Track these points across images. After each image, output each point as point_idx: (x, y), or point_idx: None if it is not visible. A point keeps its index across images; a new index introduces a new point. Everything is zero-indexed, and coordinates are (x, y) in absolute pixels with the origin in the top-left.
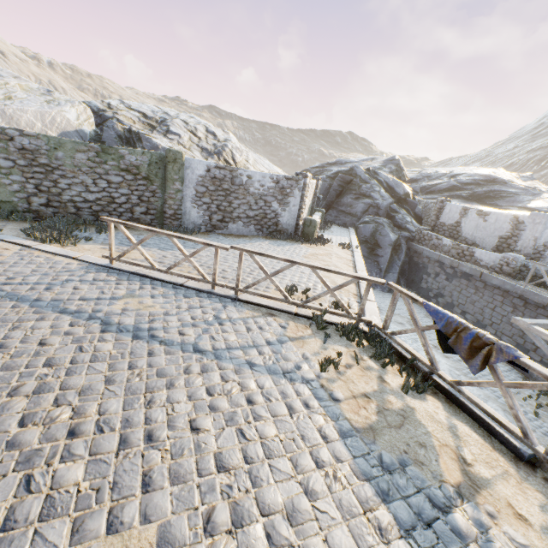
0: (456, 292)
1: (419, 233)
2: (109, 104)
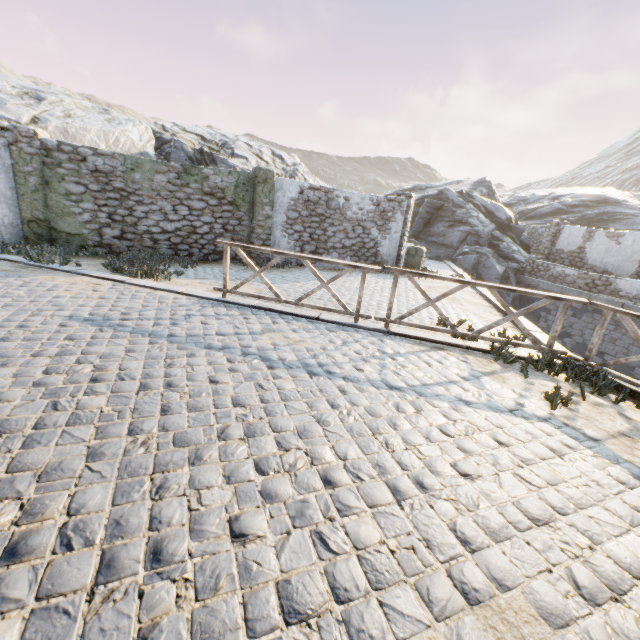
0: (589, 330)
1: (530, 263)
2: (163, 126)
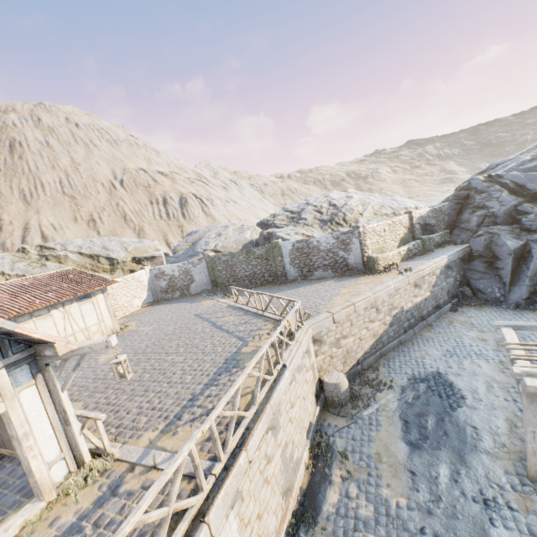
0: None
1: None
2: (274, 214)
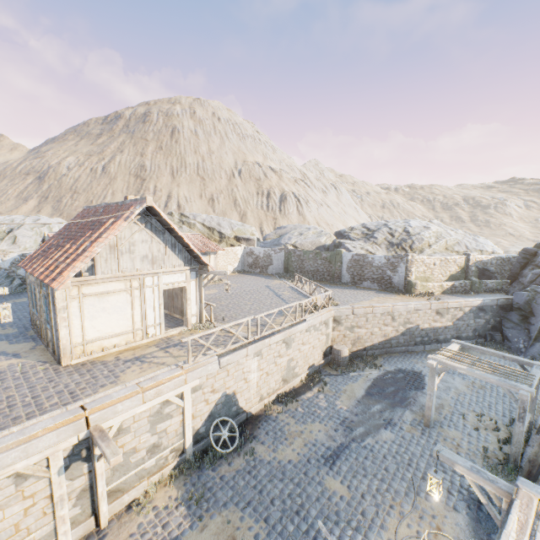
0: None
1: None
2: (352, 228)
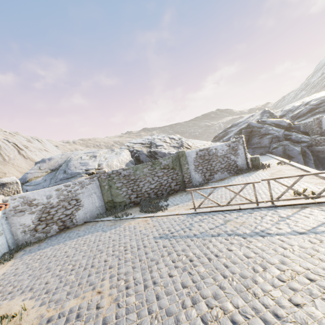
0: None
1: (313, 140)
2: (127, 145)
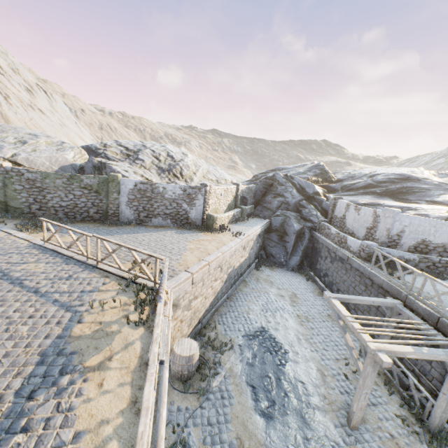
0: (335, 272)
1: (318, 224)
2: (105, 144)
